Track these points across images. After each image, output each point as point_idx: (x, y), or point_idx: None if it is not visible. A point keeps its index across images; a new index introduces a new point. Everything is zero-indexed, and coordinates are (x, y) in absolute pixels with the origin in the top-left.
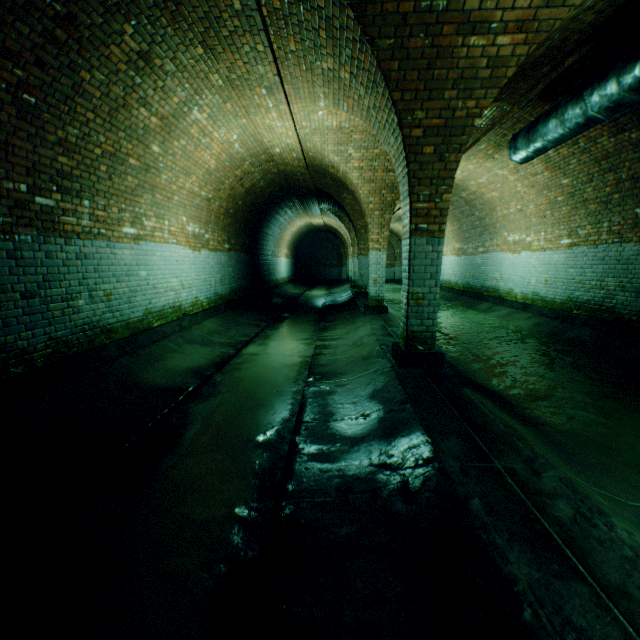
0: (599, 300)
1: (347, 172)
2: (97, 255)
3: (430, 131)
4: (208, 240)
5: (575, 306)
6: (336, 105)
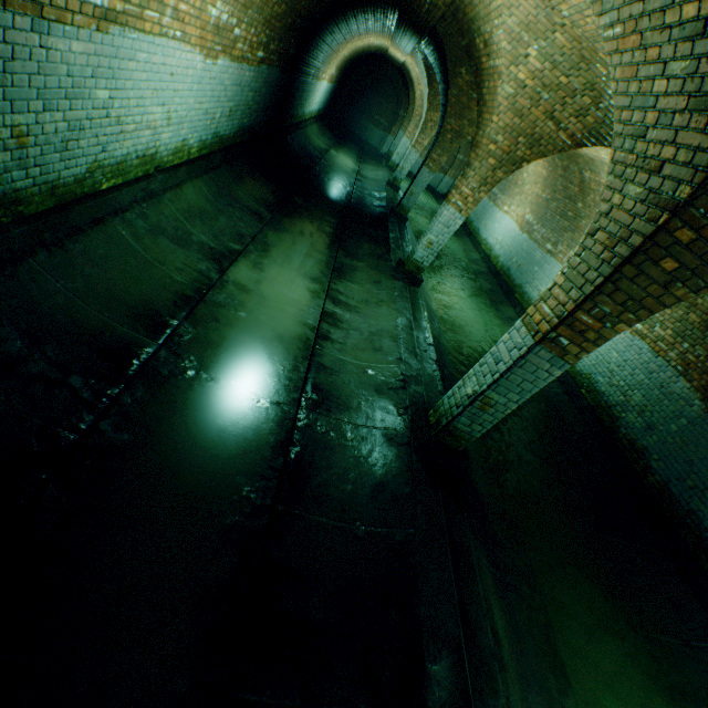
0: (612, 402)
1: (501, 77)
2: (4, 46)
3: (701, 245)
4: (236, 39)
5: (588, 387)
6: (601, 7)
